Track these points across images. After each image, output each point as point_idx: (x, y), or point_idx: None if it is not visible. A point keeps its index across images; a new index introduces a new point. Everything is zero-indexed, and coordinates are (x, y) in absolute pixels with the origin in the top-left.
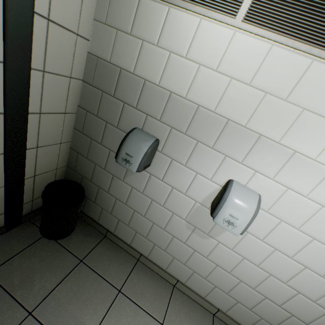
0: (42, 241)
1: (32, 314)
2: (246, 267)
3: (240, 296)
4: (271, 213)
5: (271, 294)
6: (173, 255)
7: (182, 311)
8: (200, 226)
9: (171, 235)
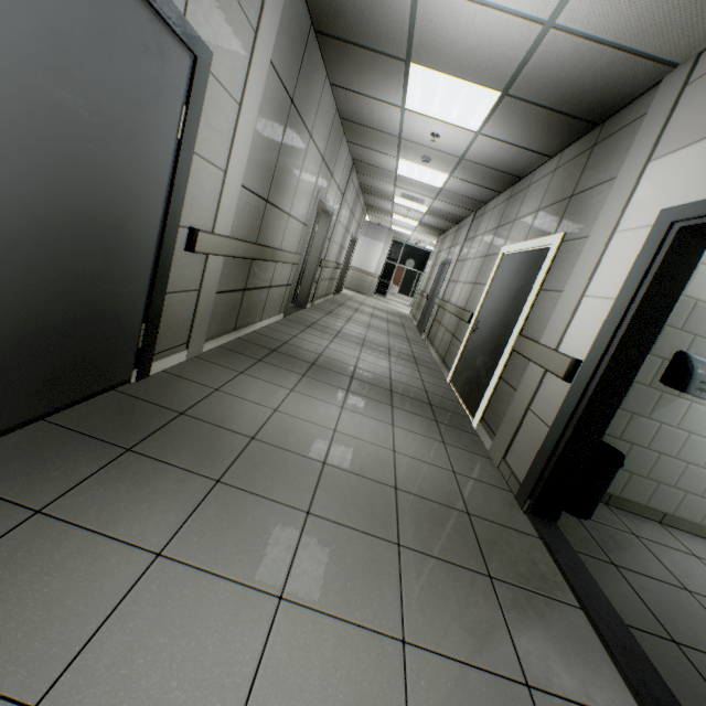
0: (584, 523)
1: (689, 590)
2: None
3: None
4: None
5: None
6: None
7: None
8: None
9: None
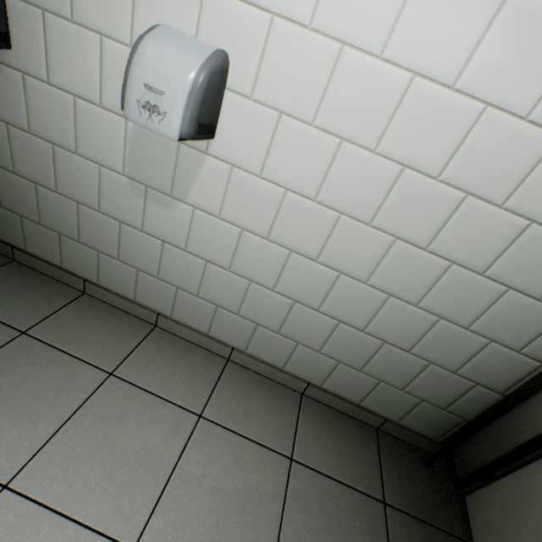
0: None
1: None
2: (251, 248)
3: (259, 313)
4: (260, 98)
5: (301, 292)
6: (135, 264)
7: (162, 356)
8: (153, 180)
9: (116, 220)
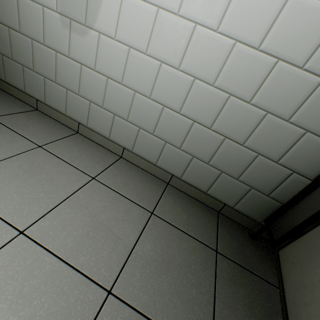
0: None
1: None
2: (135, 63)
3: (140, 118)
4: None
5: (168, 98)
6: (65, 85)
7: (77, 146)
8: (74, 13)
9: (54, 50)
